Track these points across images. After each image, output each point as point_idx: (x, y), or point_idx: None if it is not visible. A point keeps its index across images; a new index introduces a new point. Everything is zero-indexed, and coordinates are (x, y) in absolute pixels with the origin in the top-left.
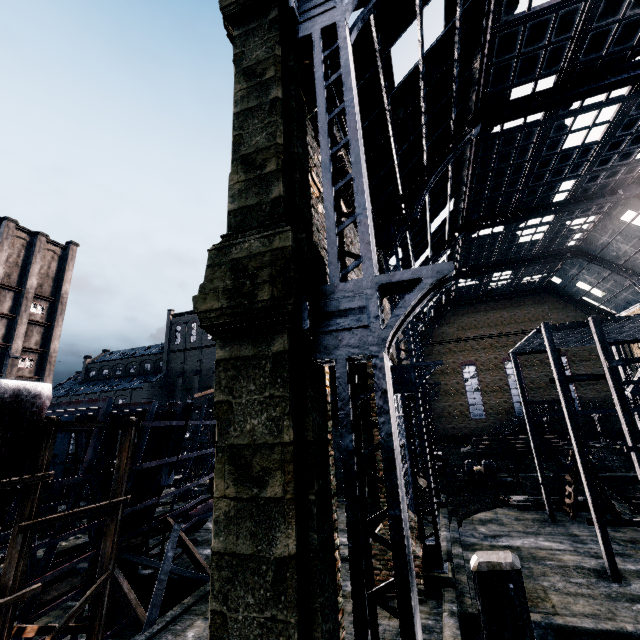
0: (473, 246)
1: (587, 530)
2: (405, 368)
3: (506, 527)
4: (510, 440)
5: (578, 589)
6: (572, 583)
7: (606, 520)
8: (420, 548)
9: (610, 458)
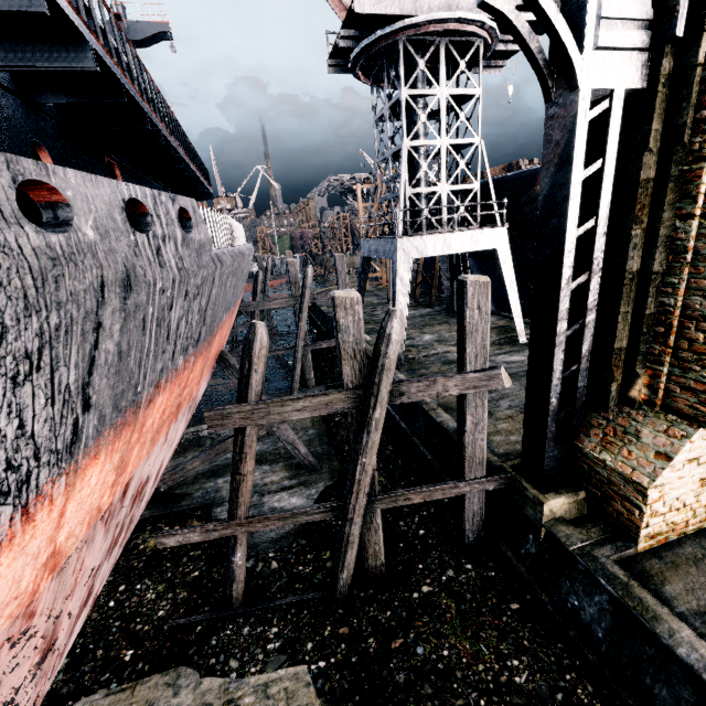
0: None
1: None
2: None
3: None
4: None
5: None
6: None
7: None
8: None
9: None
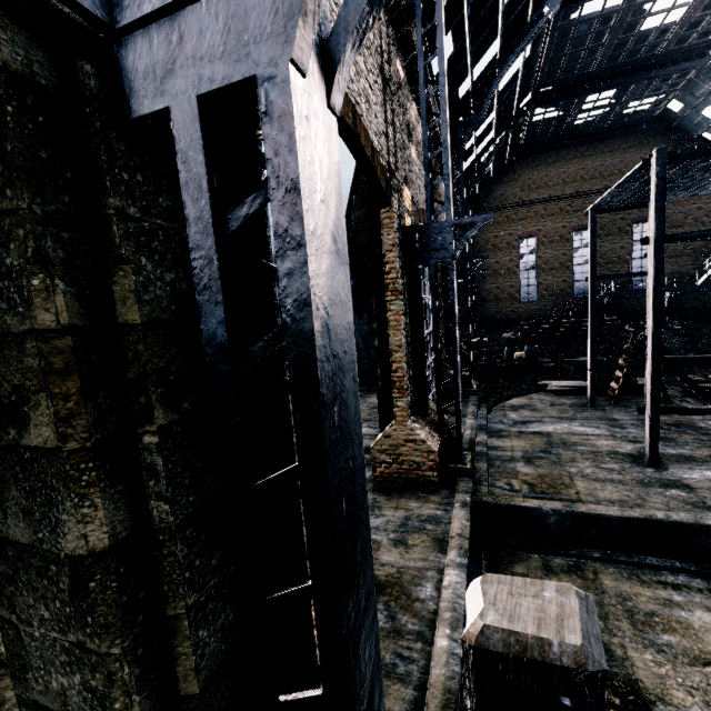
0: (568, 40)
1: (628, 414)
2: (438, 228)
3: (539, 413)
4: (561, 324)
5: (608, 475)
6: (602, 469)
7: (661, 408)
8: (437, 442)
9: (671, 340)
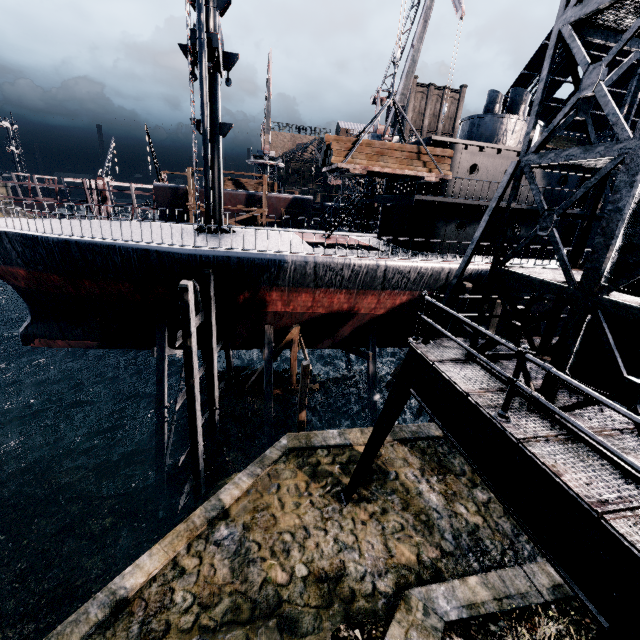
0: None
1: None
2: None
3: None
4: None
5: None
6: None
7: None
8: None
9: None
